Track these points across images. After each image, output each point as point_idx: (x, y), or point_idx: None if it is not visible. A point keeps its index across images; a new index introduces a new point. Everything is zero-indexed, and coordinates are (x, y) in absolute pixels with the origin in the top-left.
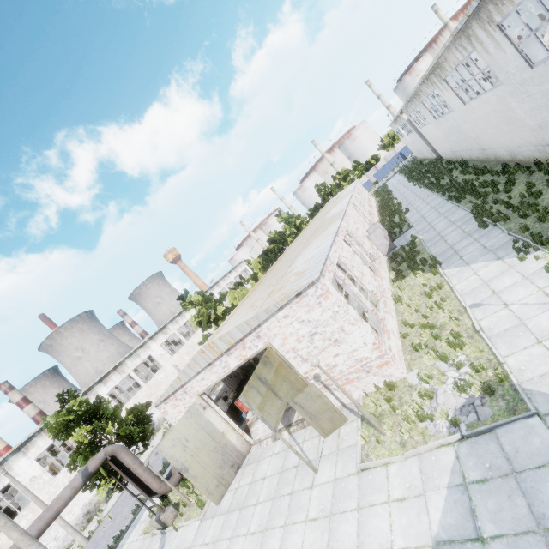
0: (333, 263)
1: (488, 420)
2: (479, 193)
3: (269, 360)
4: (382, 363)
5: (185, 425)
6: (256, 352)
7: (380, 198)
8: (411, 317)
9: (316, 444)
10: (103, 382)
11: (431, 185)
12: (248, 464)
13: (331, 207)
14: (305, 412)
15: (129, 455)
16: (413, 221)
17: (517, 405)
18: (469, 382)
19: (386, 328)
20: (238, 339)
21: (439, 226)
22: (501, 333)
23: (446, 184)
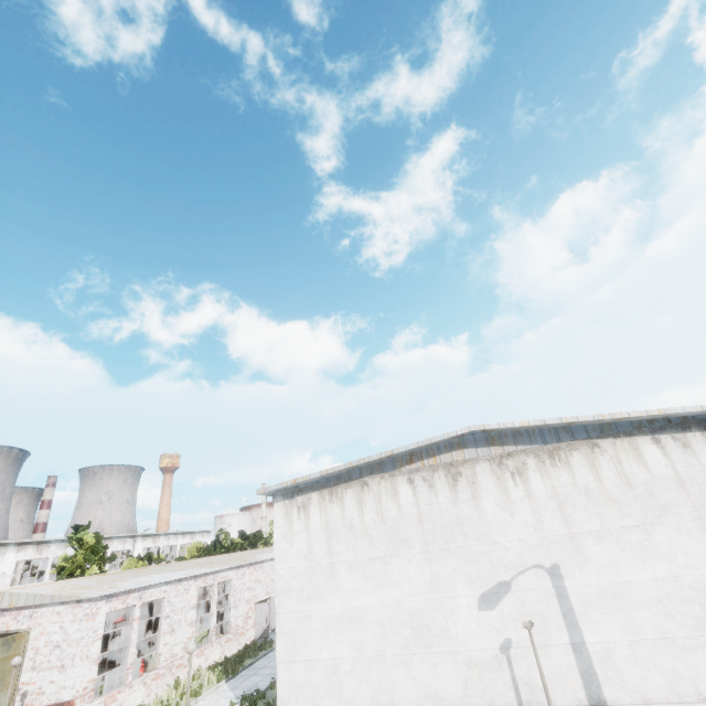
0: (141, 598)
1: None
2: None
3: (13, 643)
4: None
5: None
6: (18, 629)
7: None
8: None
9: None
10: None
11: None
12: None
13: None
14: None
15: None
16: None
17: None
18: None
19: (116, 694)
20: (19, 605)
21: None
22: None
23: None
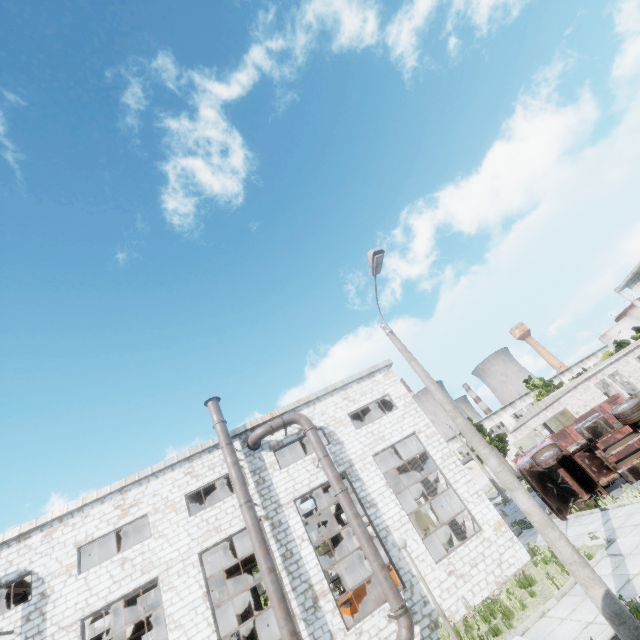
0: (604, 375)
1: None
2: None
3: (564, 414)
4: None
5: (525, 439)
6: (559, 411)
7: None
8: None
9: None
10: None
11: None
12: None
13: None
14: None
15: (498, 452)
16: None
17: None
18: None
19: None
20: (549, 403)
21: None
22: None
23: None
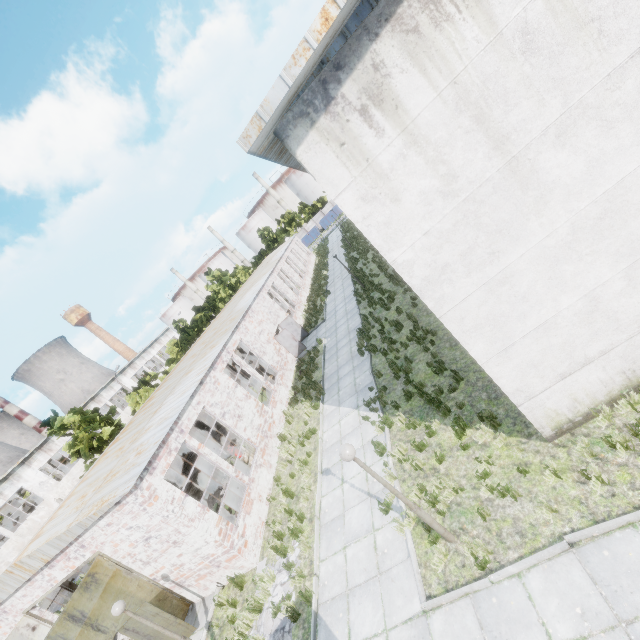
0: (184, 432)
1: None
2: (371, 301)
3: (96, 578)
4: (230, 557)
5: None
6: (84, 561)
7: (318, 259)
8: (285, 469)
9: None
10: None
11: (351, 263)
12: None
13: (253, 282)
14: (142, 635)
15: None
16: (328, 312)
17: (308, 639)
18: (280, 605)
19: (249, 499)
20: (53, 555)
21: (340, 331)
22: (329, 523)
23: (360, 270)
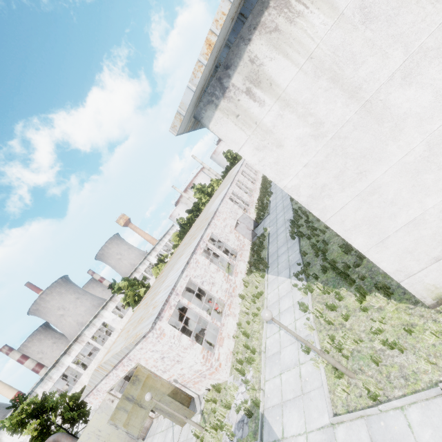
0: (178, 294)
1: (245, 439)
2: None
3: (138, 378)
4: (210, 372)
5: (98, 419)
6: (132, 368)
7: None
8: (244, 318)
9: (180, 430)
10: (67, 353)
11: None
12: (149, 436)
13: (220, 191)
14: (165, 413)
15: (68, 438)
16: (271, 207)
17: (258, 430)
18: (240, 406)
19: (221, 336)
20: (116, 363)
21: (279, 221)
22: (271, 356)
23: None
